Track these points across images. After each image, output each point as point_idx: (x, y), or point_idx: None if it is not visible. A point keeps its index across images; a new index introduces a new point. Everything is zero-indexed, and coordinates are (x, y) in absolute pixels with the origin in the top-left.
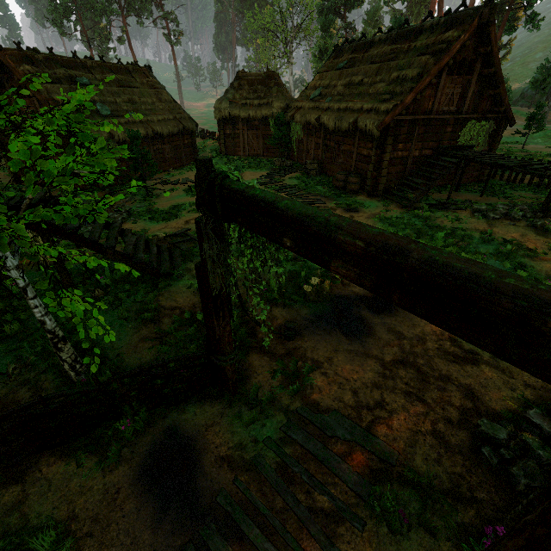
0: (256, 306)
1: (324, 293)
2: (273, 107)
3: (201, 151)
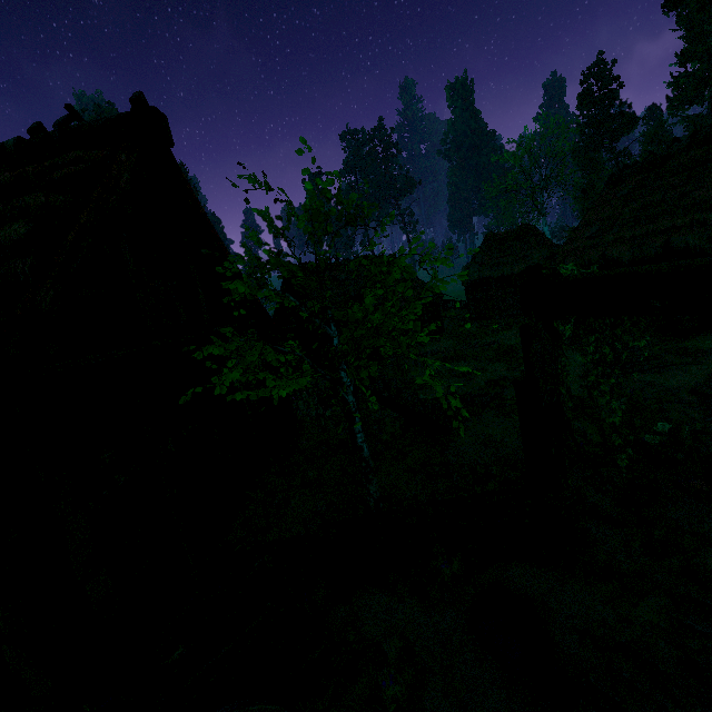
0: (607, 408)
1: (683, 448)
2: (533, 258)
3: (445, 322)
